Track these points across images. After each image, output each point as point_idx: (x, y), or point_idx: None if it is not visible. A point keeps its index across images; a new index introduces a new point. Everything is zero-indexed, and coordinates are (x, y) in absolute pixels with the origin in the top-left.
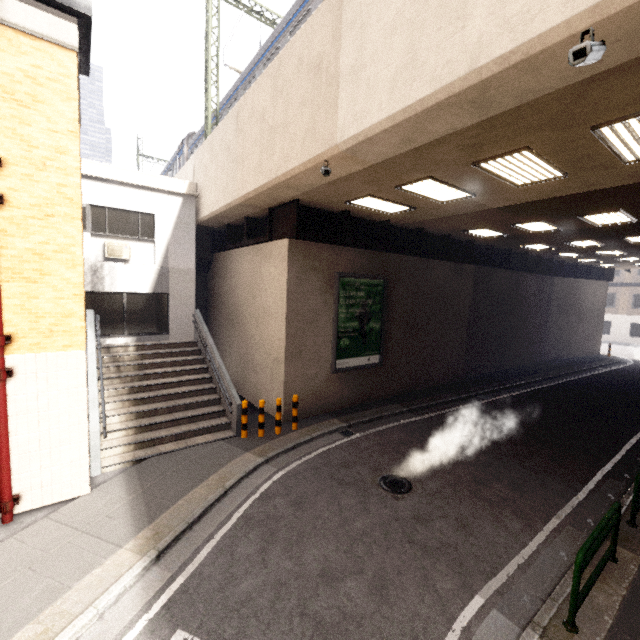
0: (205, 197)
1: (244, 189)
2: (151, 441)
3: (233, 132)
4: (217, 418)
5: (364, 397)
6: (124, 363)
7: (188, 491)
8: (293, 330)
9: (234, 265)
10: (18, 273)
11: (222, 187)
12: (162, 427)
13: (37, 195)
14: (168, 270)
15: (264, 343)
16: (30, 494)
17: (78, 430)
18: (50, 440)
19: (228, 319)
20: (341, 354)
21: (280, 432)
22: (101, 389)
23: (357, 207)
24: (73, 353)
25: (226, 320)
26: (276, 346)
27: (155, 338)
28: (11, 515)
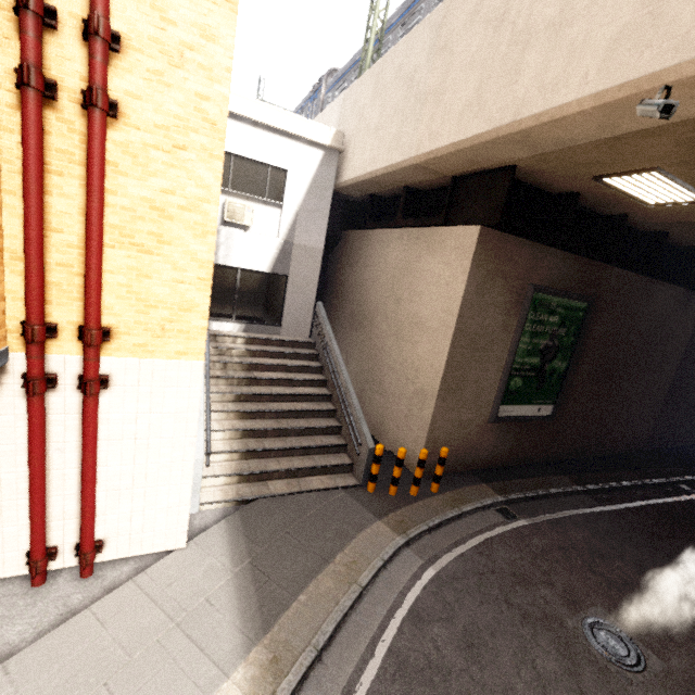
0: (354, 153)
1: (433, 142)
2: (258, 475)
3: (426, 51)
4: (336, 454)
5: (520, 457)
6: (231, 359)
7: (310, 578)
8: (456, 358)
9: (373, 250)
10: (128, 235)
11: (388, 139)
12: (271, 455)
13: (166, 109)
14: (292, 246)
15: (405, 364)
16: (116, 540)
17: (181, 468)
18: (146, 477)
19: (351, 318)
20: (507, 398)
21: (416, 493)
22: (207, 396)
23: (601, 188)
24: (187, 363)
25: (348, 318)
26: (425, 374)
27: (265, 329)
28: (91, 568)
